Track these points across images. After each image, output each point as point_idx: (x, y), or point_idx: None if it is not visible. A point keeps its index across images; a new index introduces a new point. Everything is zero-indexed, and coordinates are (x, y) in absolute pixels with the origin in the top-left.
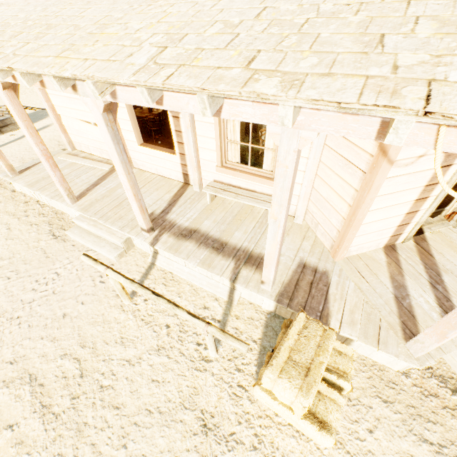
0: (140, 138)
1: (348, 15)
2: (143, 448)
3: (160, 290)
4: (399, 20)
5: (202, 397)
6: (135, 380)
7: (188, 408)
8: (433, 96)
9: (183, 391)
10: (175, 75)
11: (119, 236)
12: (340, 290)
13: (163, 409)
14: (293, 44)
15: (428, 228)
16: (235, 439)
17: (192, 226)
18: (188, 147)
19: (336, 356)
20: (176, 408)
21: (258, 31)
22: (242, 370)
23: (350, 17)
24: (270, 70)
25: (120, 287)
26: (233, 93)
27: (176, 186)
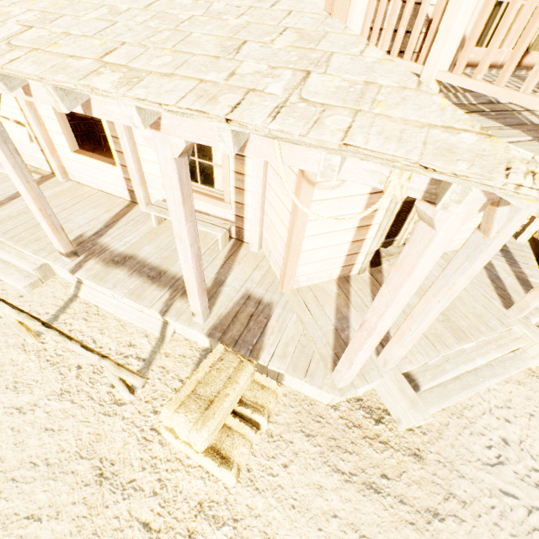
0: (74, 143)
1: (231, 17)
2: (17, 505)
3: (78, 326)
4: (270, 29)
5: (105, 444)
6: (23, 430)
7: (84, 457)
8: (242, 105)
9: (82, 439)
10: (20, 59)
11: (32, 262)
12: (280, 323)
13: (52, 461)
14: (160, 40)
15: (387, 260)
16: (134, 486)
17: (128, 252)
18: (126, 157)
19: (258, 390)
20: (69, 459)
21: (137, 22)
22: (159, 413)
23: (231, 20)
24: (120, 65)
25: (15, 321)
26: (70, 85)
27: (119, 204)
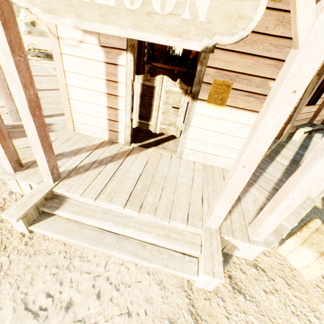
0: None
1: None
2: None
3: None
4: None
5: None
6: None
7: None
8: None
9: None
10: None
11: None
12: None
13: None
14: None
15: (157, 148)
16: None
17: (40, 96)
18: None
19: None
20: None
21: None
22: None
23: None
24: None
25: None
26: None
27: None
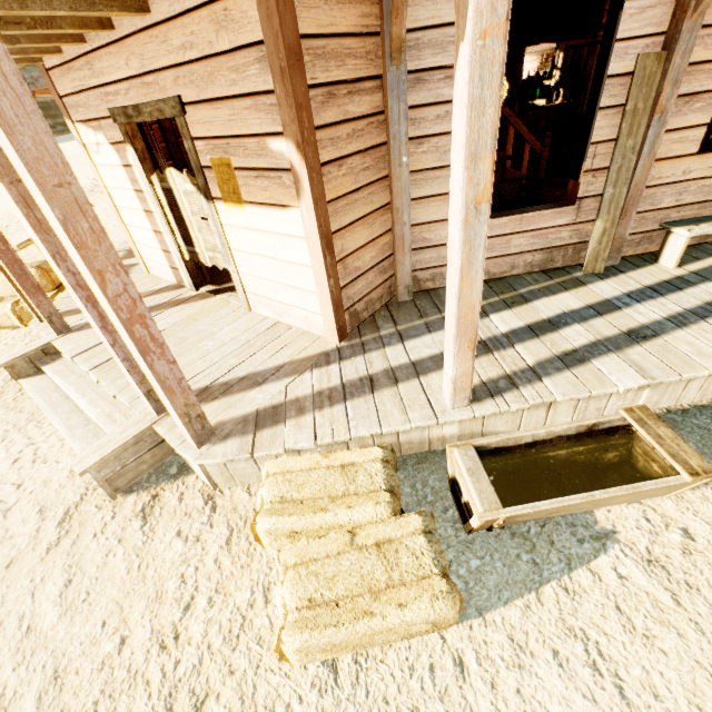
0: None
1: None
2: None
3: None
4: None
5: None
6: None
7: None
8: None
9: None
10: None
11: None
12: None
13: None
14: None
15: (231, 295)
16: None
17: None
18: None
19: None
20: None
21: None
22: None
23: None
24: None
25: None
26: None
27: None
